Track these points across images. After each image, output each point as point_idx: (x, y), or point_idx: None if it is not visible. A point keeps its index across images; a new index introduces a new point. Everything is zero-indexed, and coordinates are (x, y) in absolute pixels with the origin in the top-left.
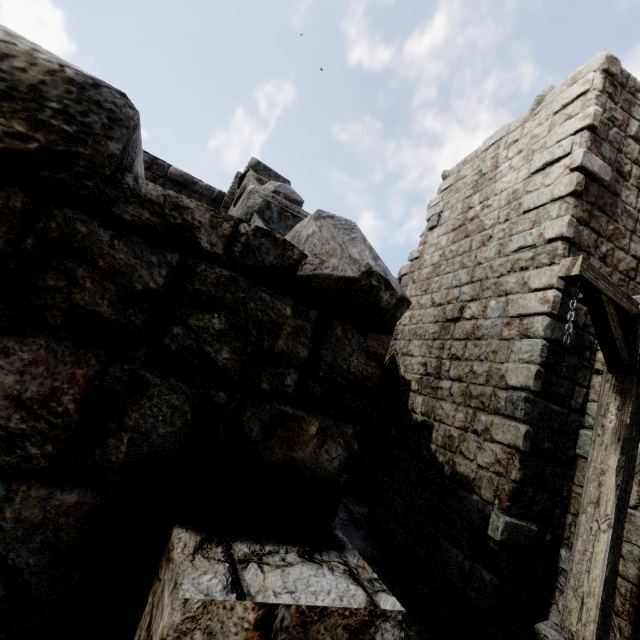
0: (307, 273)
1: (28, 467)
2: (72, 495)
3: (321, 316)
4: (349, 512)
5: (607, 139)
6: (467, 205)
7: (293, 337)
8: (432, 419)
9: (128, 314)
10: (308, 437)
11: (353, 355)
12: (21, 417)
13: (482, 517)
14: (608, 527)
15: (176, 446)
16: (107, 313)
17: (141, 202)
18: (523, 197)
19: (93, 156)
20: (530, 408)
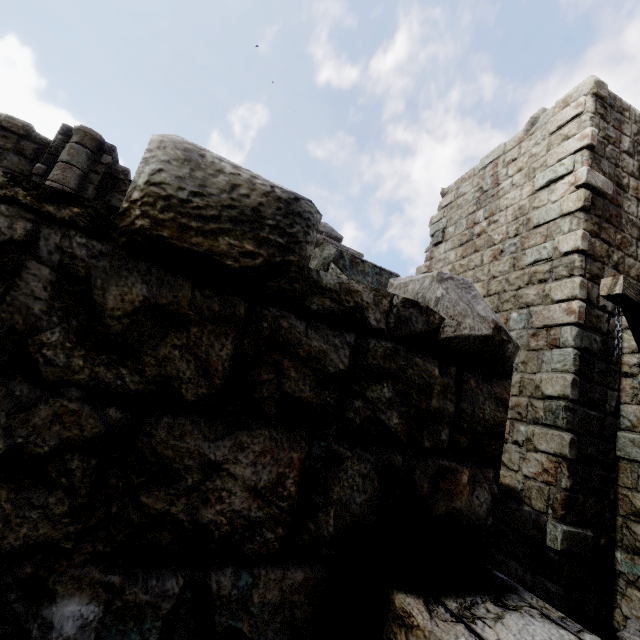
0: (449, 335)
1: (266, 552)
2: (299, 573)
3: (459, 372)
4: None
5: (605, 156)
6: (472, 221)
7: (442, 395)
8: None
9: (324, 396)
10: (462, 486)
11: (486, 403)
12: (257, 505)
13: (537, 528)
14: None
15: (369, 512)
16: (309, 397)
17: (324, 292)
18: (530, 213)
19: (299, 261)
20: (571, 416)
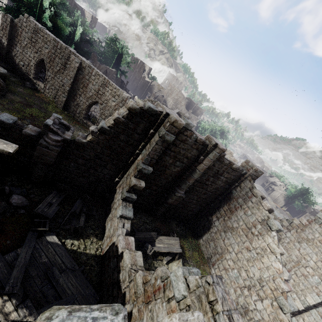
0: None
1: None
2: None
3: None
4: None
5: None
6: None
7: None
8: None
9: None
10: None
11: None
12: None
13: None
14: None
15: None
16: None
17: None
18: None
19: None
20: (307, 306)
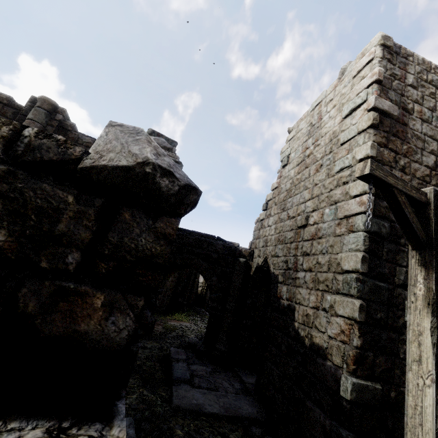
0: (86, 165)
1: None
2: None
3: (105, 202)
4: (242, 382)
5: (391, 88)
6: (305, 147)
7: (75, 220)
8: (294, 302)
9: None
10: (93, 310)
11: (140, 235)
12: None
13: (335, 380)
14: (431, 382)
15: None
16: None
17: None
18: (339, 135)
19: None
20: (361, 286)
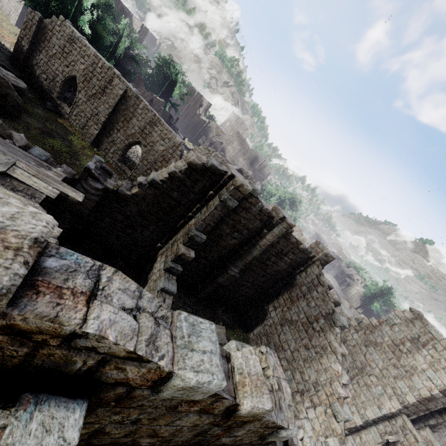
0: None
1: None
2: None
3: None
4: None
5: None
6: (403, 341)
7: None
8: None
9: None
10: None
11: None
12: None
13: None
14: None
15: None
16: None
17: None
18: (416, 374)
19: None
20: (366, 421)
